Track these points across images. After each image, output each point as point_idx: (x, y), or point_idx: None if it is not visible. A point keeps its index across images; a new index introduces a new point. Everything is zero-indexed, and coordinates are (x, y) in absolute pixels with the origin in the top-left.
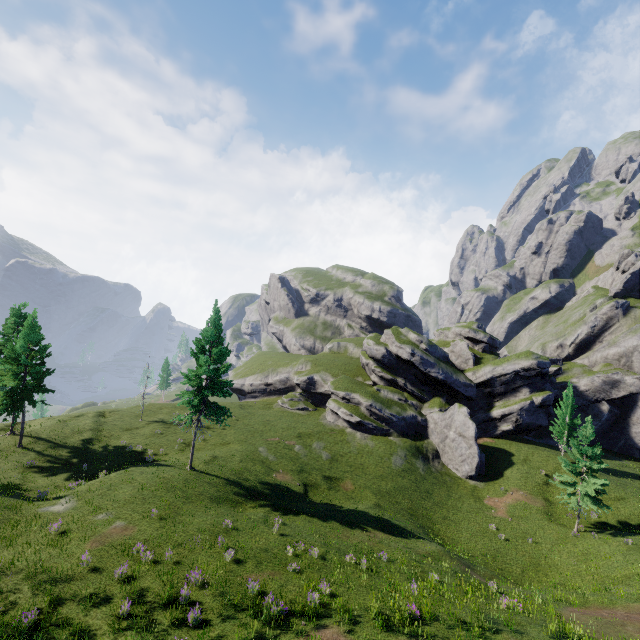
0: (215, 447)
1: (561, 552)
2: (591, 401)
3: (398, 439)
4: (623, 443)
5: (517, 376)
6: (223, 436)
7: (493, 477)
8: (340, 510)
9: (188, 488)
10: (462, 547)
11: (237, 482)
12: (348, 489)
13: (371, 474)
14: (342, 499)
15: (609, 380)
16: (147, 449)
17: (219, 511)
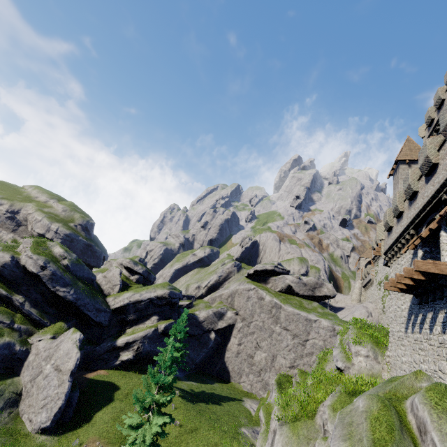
0: None
1: None
2: (205, 331)
3: None
4: (219, 367)
5: (151, 303)
6: None
7: (77, 424)
8: None
9: None
10: None
11: None
12: None
13: None
14: None
15: (218, 313)
16: None
17: None
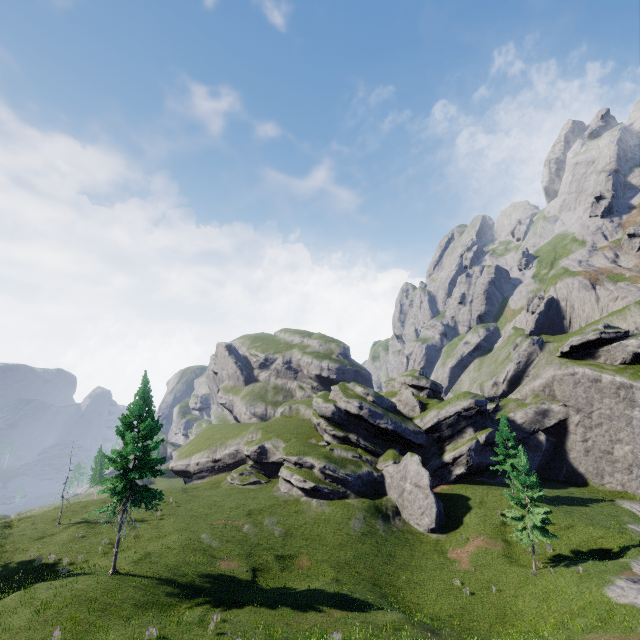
0: (149, 542)
1: (524, 596)
2: (529, 433)
3: (356, 500)
4: (566, 470)
5: (460, 417)
6: (160, 527)
7: (454, 526)
8: (293, 592)
9: (107, 597)
10: (428, 611)
11: (171, 580)
12: (304, 567)
13: (329, 545)
14: (296, 579)
15: (539, 410)
16: (62, 559)
17: (144, 619)
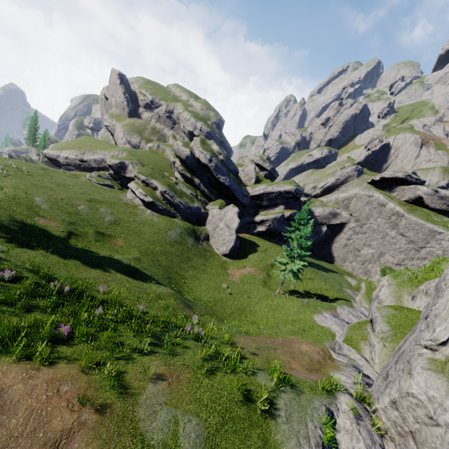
0: None
1: (262, 304)
2: (318, 223)
3: (181, 221)
4: (326, 252)
5: (280, 196)
6: None
7: (240, 257)
8: (93, 255)
9: None
10: (195, 294)
11: None
12: (117, 245)
13: (145, 239)
14: (105, 250)
15: (333, 212)
16: None
17: None
